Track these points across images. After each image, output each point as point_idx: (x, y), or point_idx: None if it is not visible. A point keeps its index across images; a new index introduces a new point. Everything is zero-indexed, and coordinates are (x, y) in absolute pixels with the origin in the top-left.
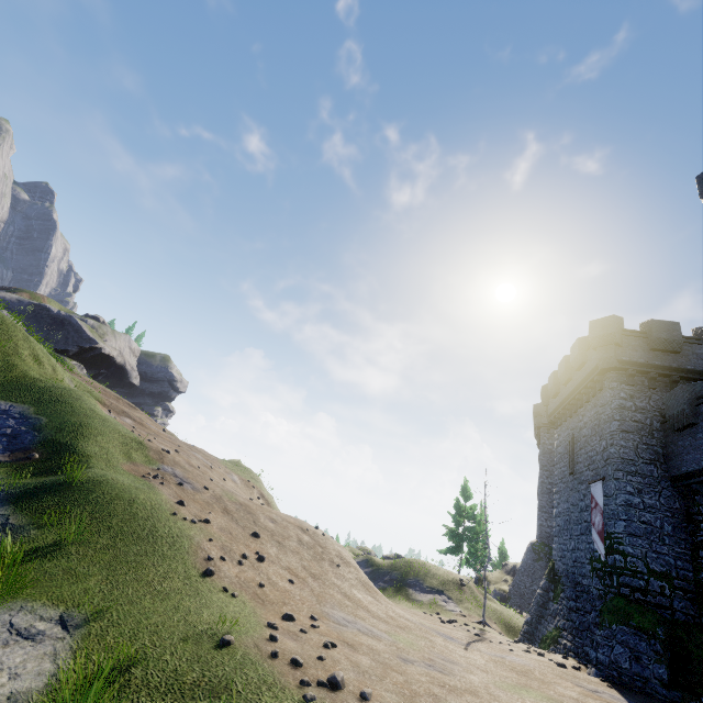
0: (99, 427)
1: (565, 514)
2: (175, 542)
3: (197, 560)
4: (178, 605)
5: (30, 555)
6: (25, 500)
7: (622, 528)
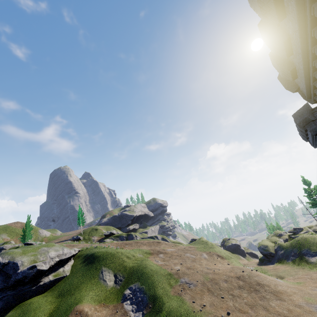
0: (157, 279)
1: None
2: None
3: None
4: None
5: None
6: None
7: None
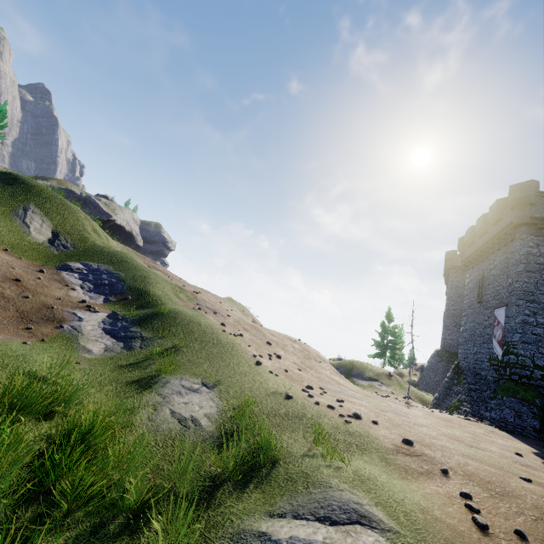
0: (155, 278)
1: (470, 330)
2: (232, 346)
3: (249, 357)
4: (254, 379)
5: (165, 353)
6: (143, 323)
7: (517, 338)
